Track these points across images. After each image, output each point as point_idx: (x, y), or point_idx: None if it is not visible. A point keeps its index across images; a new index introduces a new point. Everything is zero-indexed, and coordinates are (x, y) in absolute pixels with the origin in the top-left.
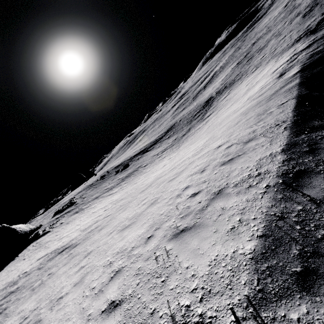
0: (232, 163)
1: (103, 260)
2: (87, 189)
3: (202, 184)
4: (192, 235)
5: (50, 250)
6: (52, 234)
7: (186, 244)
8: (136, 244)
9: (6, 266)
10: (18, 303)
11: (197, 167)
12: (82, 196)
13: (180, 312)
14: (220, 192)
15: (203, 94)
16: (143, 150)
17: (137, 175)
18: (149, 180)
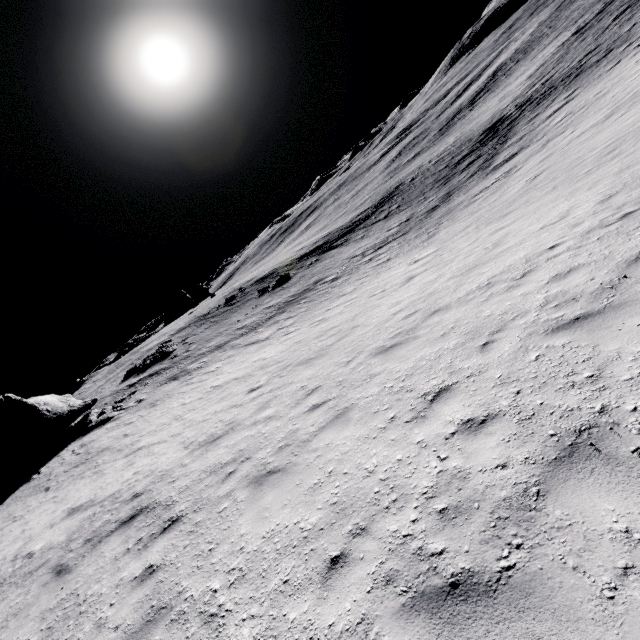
0: None
1: None
2: (198, 324)
3: None
4: None
5: (103, 492)
6: (116, 427)
7: None
8: None
9: (10, 495)
10: None
11: None
12: (186, 339)
13: None
14: None
15: (472, 117)
16: (321, 246)
17: (319, 300)
18: (379, 316)
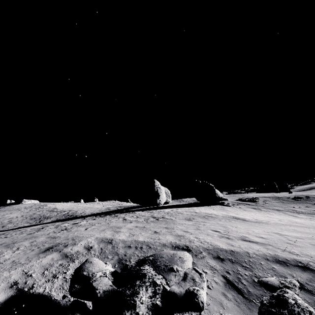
0: None
1: (264, 230)
2: (273, 198)
3: None
4: None
5: (230, 215)
6: (232, 208)
7: None
8: (288, 235)
9: (204, 206)
10: (214, 220)
11: None
12: (265, 200)
13: (290, 250)
14: None
15: None
16: None
17: None
18: None
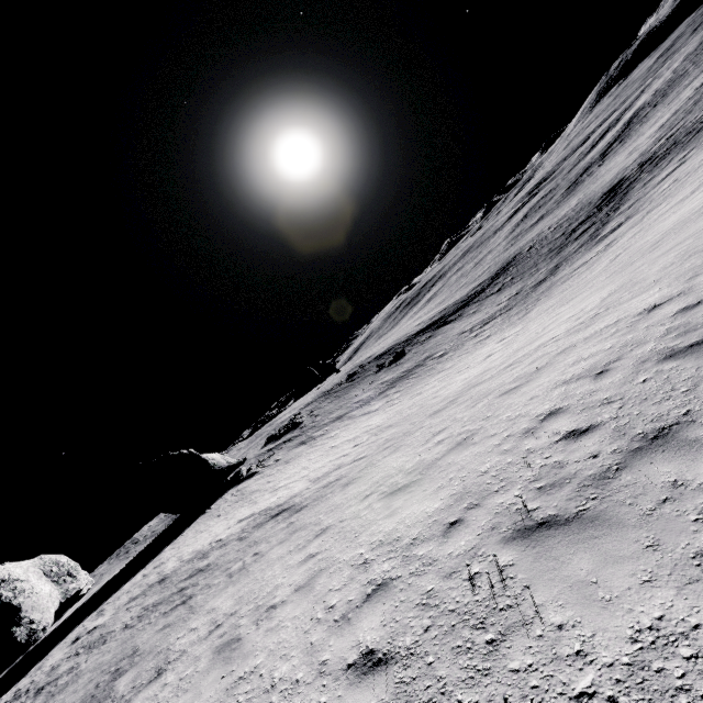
0: (702, 353)
1: (350, 553)
2: (323, 398)
3: (601, 407)
4: (573, 540)
5: (258, 509)
6: (261, 478)
7: (554, 562)
8: (422, 532)
9: (194, 522)
10: (209, 593)
11: (582, 363)
12: (312, 412)
13: None
14: (665, 435)
15: (599, 174)
16: (437, 321)
17: (424, 376)
18: (451, 389)
